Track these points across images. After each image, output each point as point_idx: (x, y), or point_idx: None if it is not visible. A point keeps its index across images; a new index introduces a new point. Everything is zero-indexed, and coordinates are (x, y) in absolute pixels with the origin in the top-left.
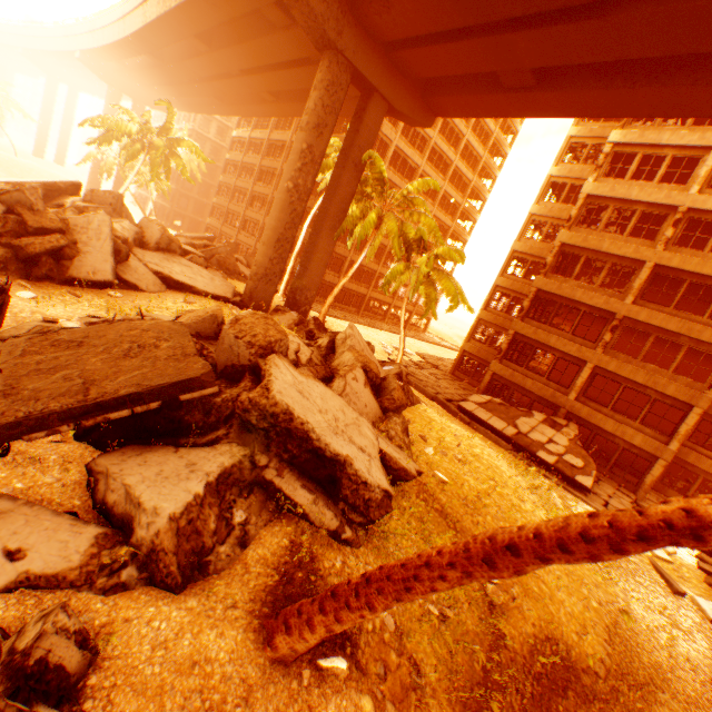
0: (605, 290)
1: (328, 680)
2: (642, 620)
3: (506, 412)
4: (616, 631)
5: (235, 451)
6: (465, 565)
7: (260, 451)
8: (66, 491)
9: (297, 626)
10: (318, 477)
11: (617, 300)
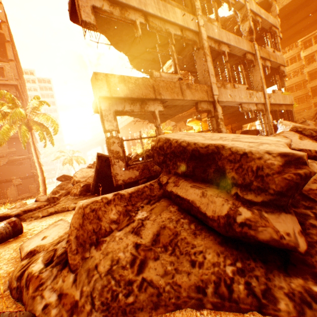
0: None
1: None
2: None
3: None
4: None
5: None
6: None
7: None
8: None
9: None
10: None
11: None
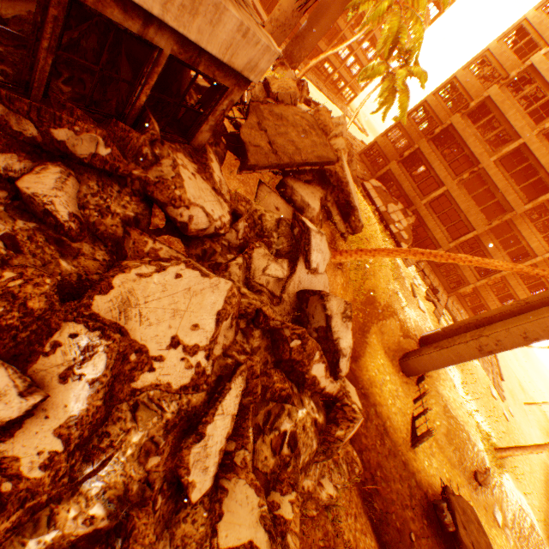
0: (486, 146)
1: (338, 272)
2: (399, 298)
3: (385, 197)
4: (391, 297)
5: (321, 191)
6: (407, 254)
7: (329, 195)
8: (272, 188)
9: (344, 255)
10: (342, 212)
11: (487, 156)
